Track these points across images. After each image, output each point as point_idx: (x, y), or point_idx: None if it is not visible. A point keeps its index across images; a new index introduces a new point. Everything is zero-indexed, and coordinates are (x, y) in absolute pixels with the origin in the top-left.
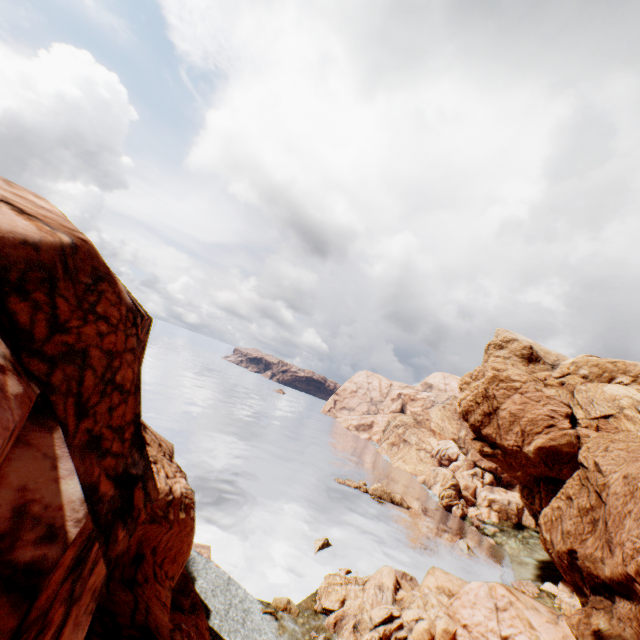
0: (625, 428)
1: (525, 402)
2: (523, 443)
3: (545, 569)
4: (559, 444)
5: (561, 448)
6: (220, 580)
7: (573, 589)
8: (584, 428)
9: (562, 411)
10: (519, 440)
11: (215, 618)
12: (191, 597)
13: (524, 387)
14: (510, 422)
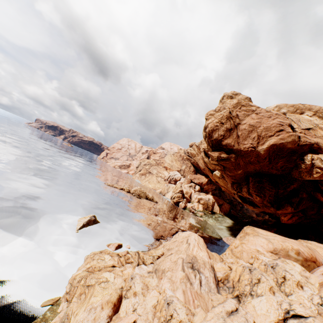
0: (321, 135)
1: (261, 118)
2: (258, 144)
3: (232, 230)
4: (286, 142)
5: (287, 145)
6: None
7: None
8: (300, 133)
9: (286, 122)
10: (255, 143)
11: None
12: None
13: (258, 110)
14: (249, 131)
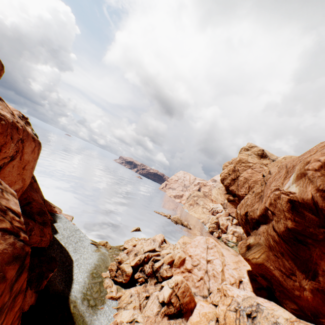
0: None
1: (253, 172)
2: (248, 192)
3: None
4: None
5: None
6: (72, 228)
7: (247, 236)
8: None
9: None
10: (247, 191)
11: (59, 236)
12: (43, 219)
13: (254, 166)
14: (243, 182)
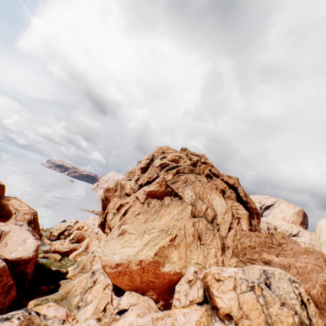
0: None
1: None
2: None
3: None
4: None
5: None
6: None
7: None
8: None
9: None
10: None
11: None
12: None
13: None
14: None
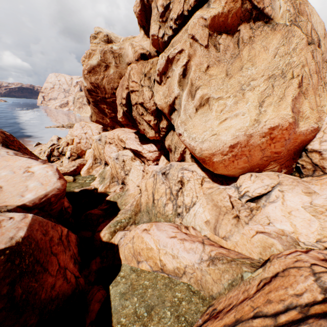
0: None
1: None
2: None
3: None
4: None
5: None
6: None
7: None
8: None
9: None
10: None
11: None
12: None
13: None
14: None
